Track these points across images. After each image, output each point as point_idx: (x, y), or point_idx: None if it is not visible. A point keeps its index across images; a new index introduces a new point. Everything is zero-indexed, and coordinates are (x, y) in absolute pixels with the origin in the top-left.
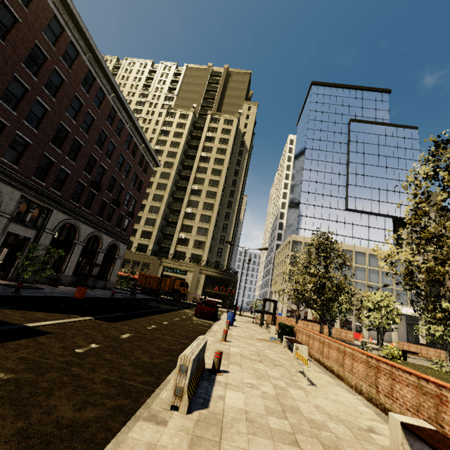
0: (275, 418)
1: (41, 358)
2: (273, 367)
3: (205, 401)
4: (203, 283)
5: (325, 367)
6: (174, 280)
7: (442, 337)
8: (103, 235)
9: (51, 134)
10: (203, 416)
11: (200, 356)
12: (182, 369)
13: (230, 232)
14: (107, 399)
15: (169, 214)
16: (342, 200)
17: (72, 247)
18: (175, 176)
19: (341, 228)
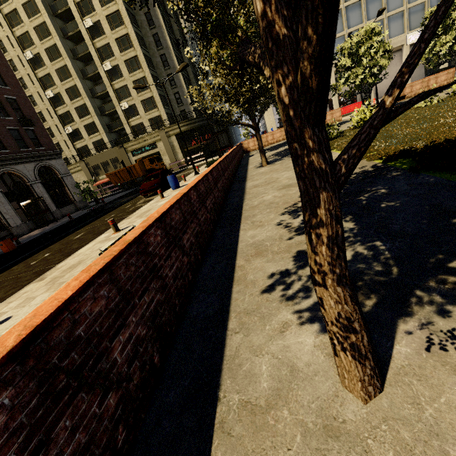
0: None
1: None
2: None
3: None
4: (178, 145)
5: None
6: (143, 161)
7: (452, 49)
8: (15, 168)
9: None
10: None
11: None
12: None
13: (174, 63)
14: None
15: (93, 88)
16: None
17: None
18: (53, 22)
19: None
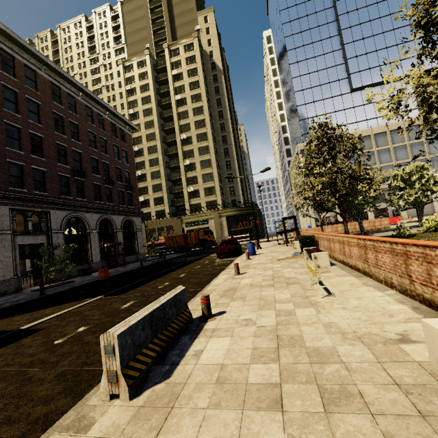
0: (262, 363)
1: (3, 367)
2: (285, 287)
3: (171, 368)
4: (226, 225)
5: (350, 267)
6: (198, 231)
7: None
8: (112, 217)
9: (2, 138)
10: (154, 396)
11: (161, 315)
12: (107, 350)
13: (235, 167)
14: (40, 406)
15: (170, 174)
16: (345, 82)
17: (88, 237)
18: (160, 133)
19: (351, 115)
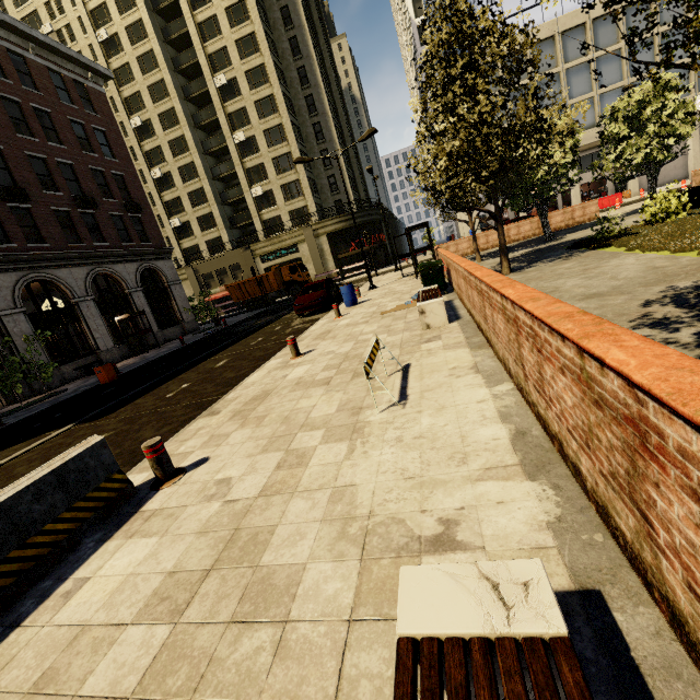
0: (148, 624)
1: None
2: (344, 386)
3: None
4: (330, 250)
5: (476, 325)
6: (280, 269)
7: None
8: (113, 268)
9: None
10: None
11: None
12: None
13: (331, 135)
14: None
15: (215, 166)
16: None
17: (77, 311)
18: (174, 80)
19: None
